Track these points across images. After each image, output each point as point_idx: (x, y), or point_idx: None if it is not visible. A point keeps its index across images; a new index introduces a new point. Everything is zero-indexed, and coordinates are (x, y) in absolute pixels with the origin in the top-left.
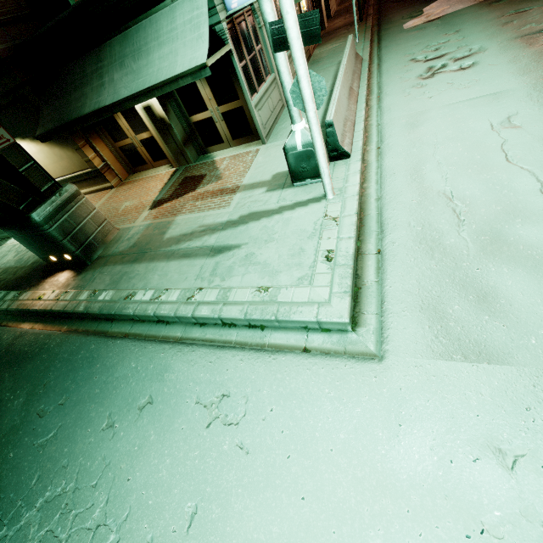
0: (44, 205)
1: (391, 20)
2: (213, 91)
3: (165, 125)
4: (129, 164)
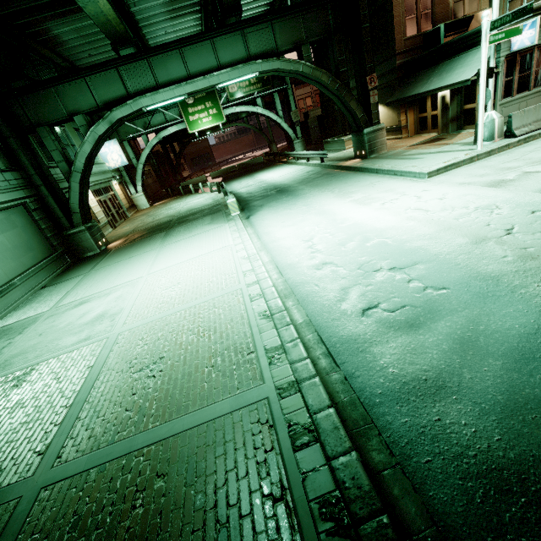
0: (370, 128)
1: None
2: None
3: (446, 108)
4: (418, 128)
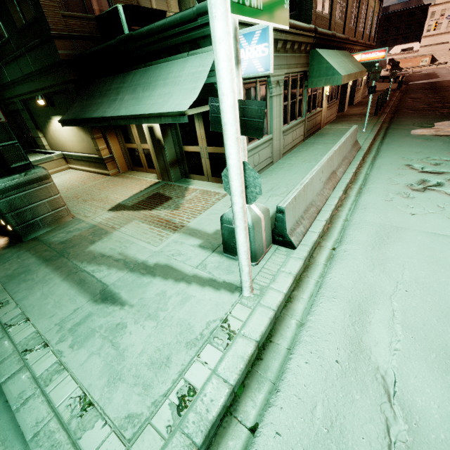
0: (3, 179)
1: (402, 123)
2: (206, 133)
3: (160, 145)
4: (131, 162)
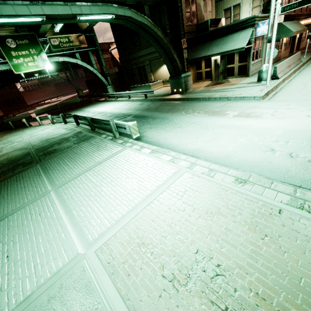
0: (185, 74)
1: None
2: (239, 58)
3: (217, 66)
4: (196, 78)
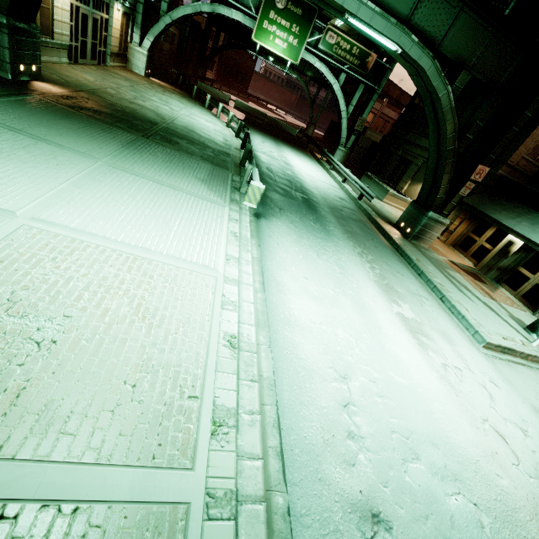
0: (437, 215)
1: None
2: None
3: (505, 254)
4: (459, 243)
